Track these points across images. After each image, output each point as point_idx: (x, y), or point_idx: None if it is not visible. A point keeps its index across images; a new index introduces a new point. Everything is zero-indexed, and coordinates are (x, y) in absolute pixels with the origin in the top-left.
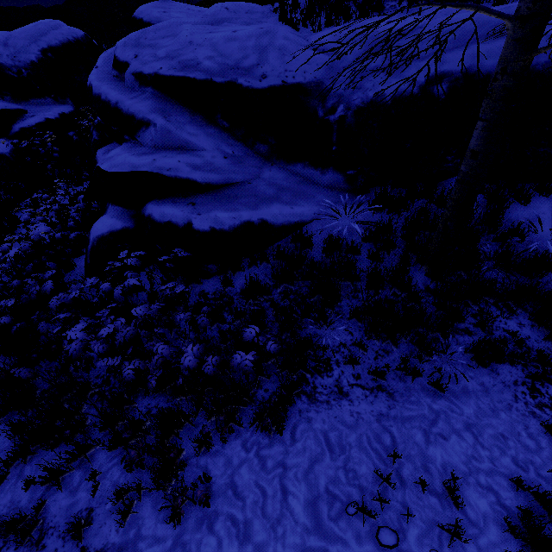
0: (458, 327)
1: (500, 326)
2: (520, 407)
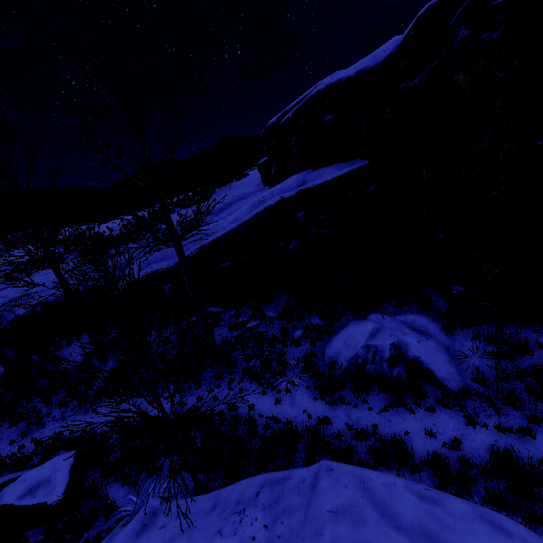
0: (17, 411)
1: (35, 405)
2: (15, 438)
